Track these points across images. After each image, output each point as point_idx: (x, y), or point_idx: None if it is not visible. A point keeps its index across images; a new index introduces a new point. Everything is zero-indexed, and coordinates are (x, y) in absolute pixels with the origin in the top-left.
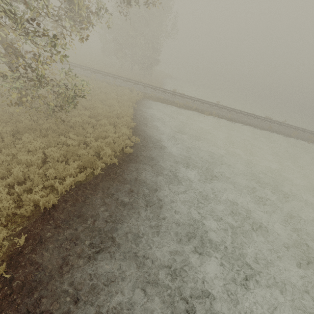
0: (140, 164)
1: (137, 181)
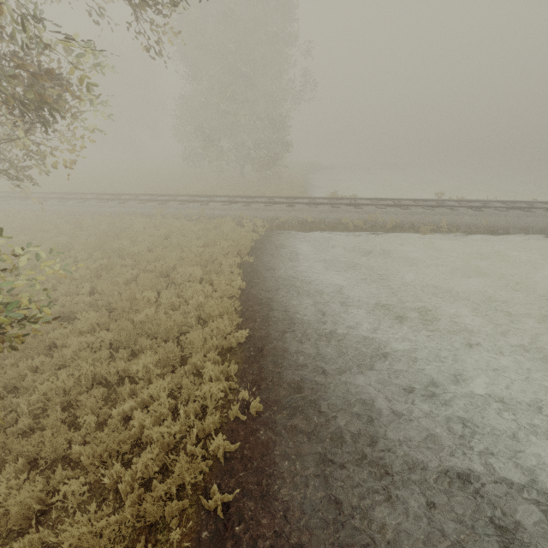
0: None
1: None
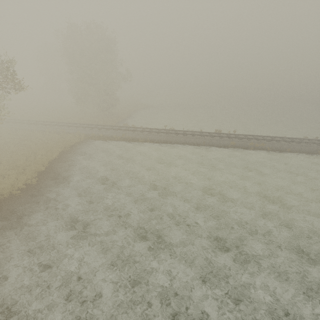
0: (17, 201)
1: (0, 215)
